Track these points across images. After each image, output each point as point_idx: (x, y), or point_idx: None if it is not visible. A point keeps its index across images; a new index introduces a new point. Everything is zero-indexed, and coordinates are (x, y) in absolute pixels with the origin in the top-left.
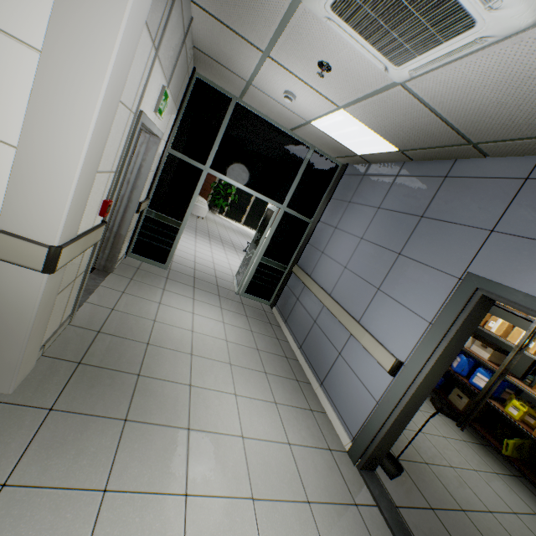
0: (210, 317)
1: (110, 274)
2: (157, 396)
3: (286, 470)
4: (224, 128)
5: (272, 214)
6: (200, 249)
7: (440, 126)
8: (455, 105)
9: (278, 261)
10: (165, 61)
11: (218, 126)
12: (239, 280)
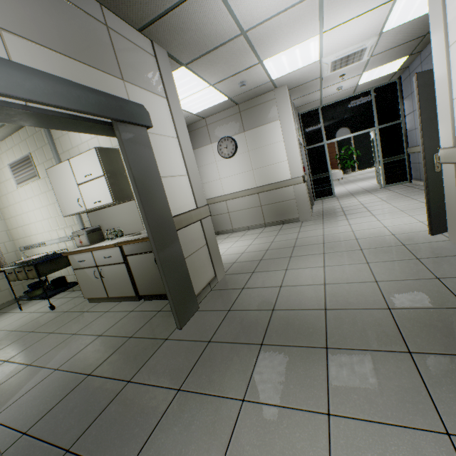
0: (366, 197)
1: (313, 205)
2: (352, 211)
3: (419, 205)
4: (321, 122)
5: (373, 136)
6: (348, 187)
7: (403, 45)
8: (395, 43)
9: (395, 156)
10: (295, 121)
11: (318, 123)
12: (378, 182)
